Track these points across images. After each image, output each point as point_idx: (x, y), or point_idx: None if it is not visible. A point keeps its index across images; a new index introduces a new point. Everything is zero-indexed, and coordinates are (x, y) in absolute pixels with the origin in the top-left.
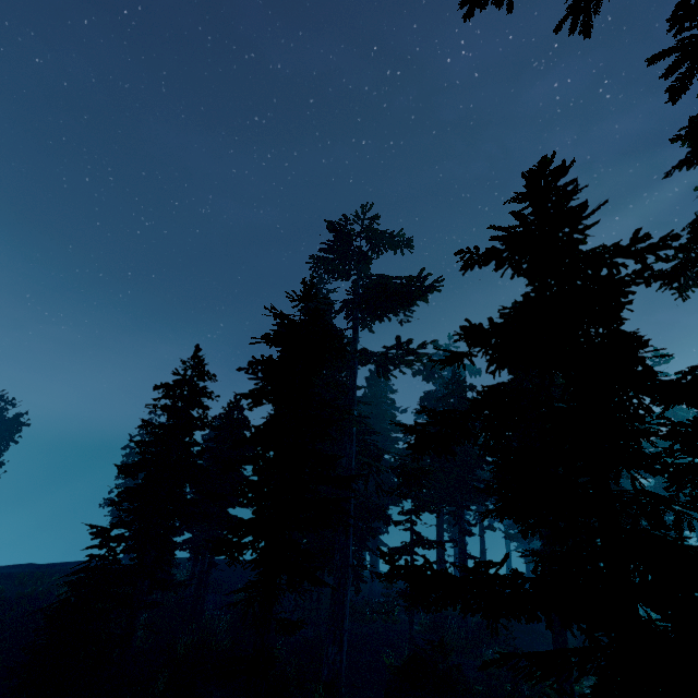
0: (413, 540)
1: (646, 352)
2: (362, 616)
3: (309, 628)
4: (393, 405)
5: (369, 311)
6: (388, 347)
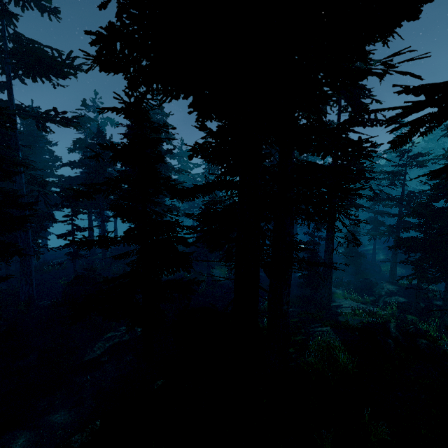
0: (74, 229)
1: (157, 171)
2: (41, 271)
3: (1, 286)
4: (50, 144)
5: (19, 65)
6: (47, 113)
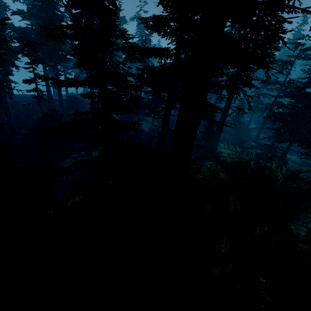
0: (35, 76)
1: (116, 21)
2: (13, 109)
3: None
4: None
5: None
6: None
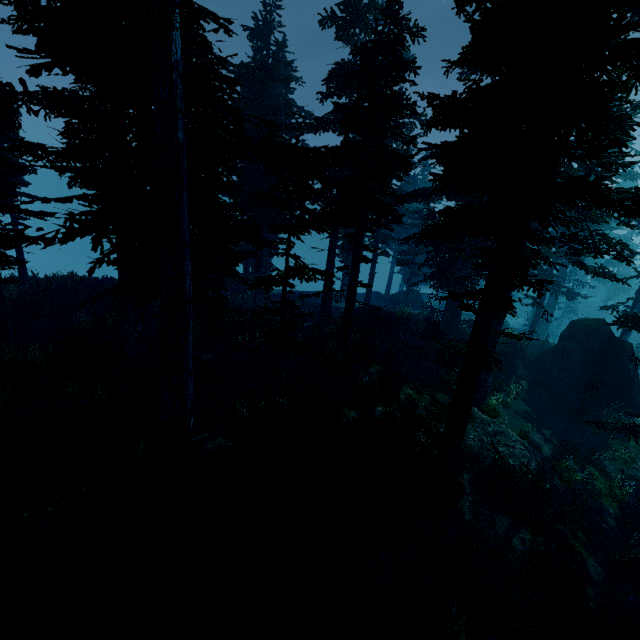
0: (290, 268)
1: None
2: (235, 340)
3: None
4: (286, 83)
5: None
6: None
